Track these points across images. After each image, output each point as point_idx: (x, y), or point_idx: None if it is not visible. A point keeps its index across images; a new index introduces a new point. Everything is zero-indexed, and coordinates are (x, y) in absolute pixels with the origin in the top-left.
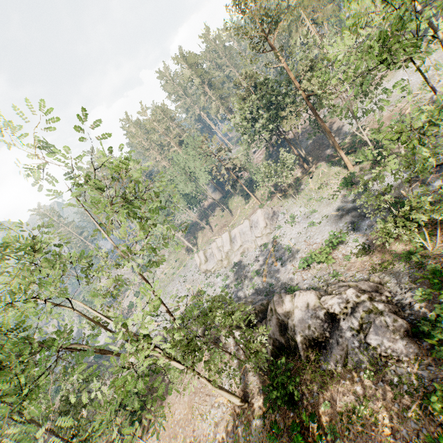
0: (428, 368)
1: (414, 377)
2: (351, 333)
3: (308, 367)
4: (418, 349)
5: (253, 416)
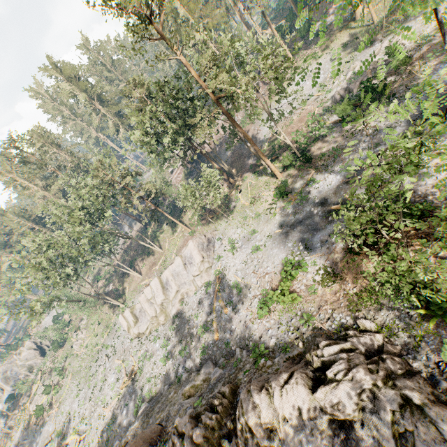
0: None
1: None
2: None
3: None
4: None
5: None
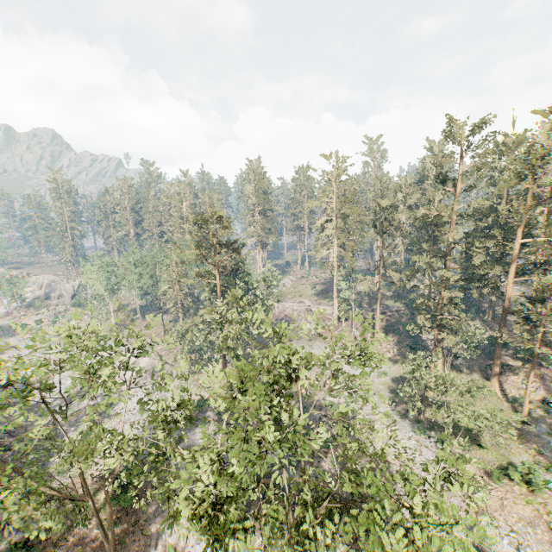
0: None
1: None
2: None
3: None
4: None
5: None
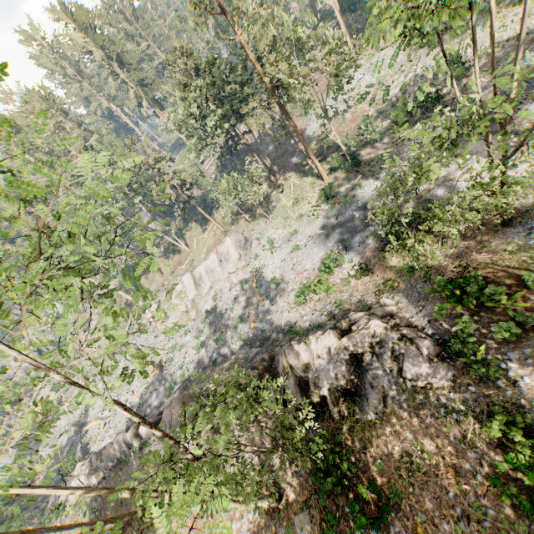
0: (470, 388)
1: (459, 402)
2: (384, 372)
3: (344, 424)
4: (454, 370)
5: (294, 511)
